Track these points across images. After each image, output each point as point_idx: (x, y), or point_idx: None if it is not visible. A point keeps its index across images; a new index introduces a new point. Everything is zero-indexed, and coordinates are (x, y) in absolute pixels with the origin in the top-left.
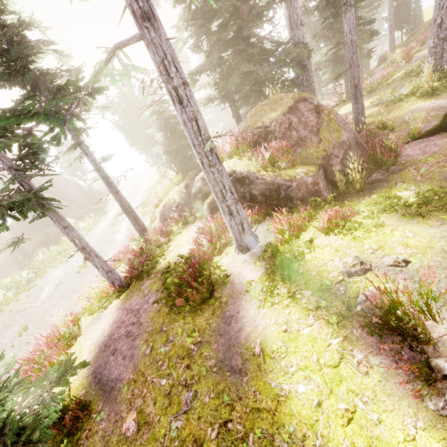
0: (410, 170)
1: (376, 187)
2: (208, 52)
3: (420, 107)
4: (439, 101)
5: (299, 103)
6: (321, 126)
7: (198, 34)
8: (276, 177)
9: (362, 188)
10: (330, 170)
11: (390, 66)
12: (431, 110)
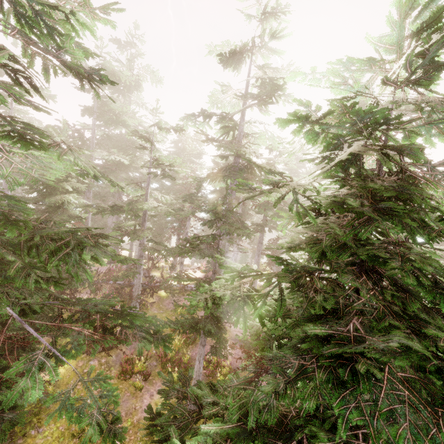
0: None
1: None
2: None
3: None
4: None
5: None
6: None
7: None
8: None
9: None
10: None
11: None
12: None
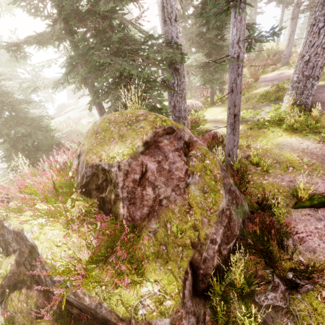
0: None
1: None
2: (49, 18)
3: (287, 144)
4: (306, 142)
5: (161, 137)
6: (192, 178)
7: None
8: (102, 302)
9: None
10: (201, 270)
11: None
12: (302, 152)
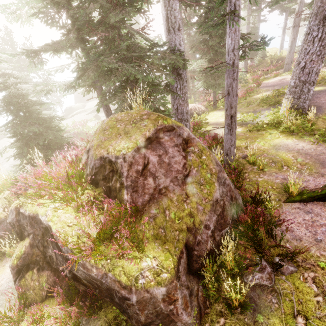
0: (308, 282)
1: (262, 304)
2: (64, 28)
3: (284, 145)
4: (302, 143)
5: (162, 133)
6: (189, 171)
7: (54, 3)
8: (107, 273)
9: (242, 302)
10: (196, 251)
11: (244, 85)
12: (297, 153)
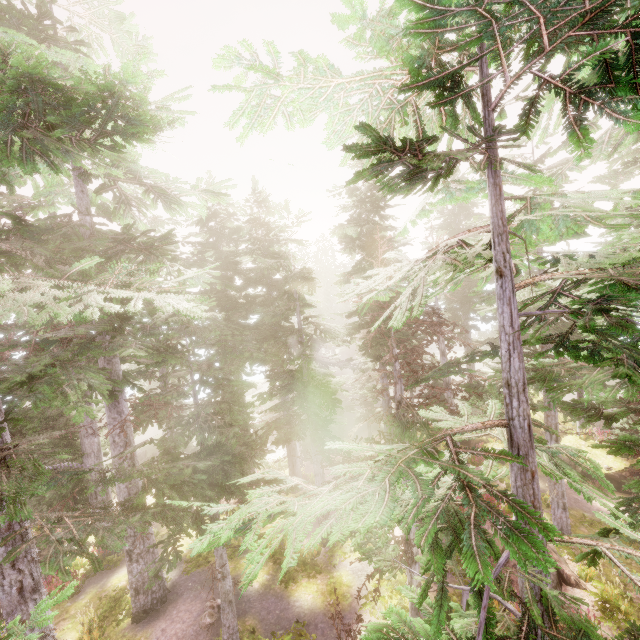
0: None
1: None
2: None
3: None
4: None
5: None
6: None
7: None
8: None
9: None
10: None
11: None
12: None
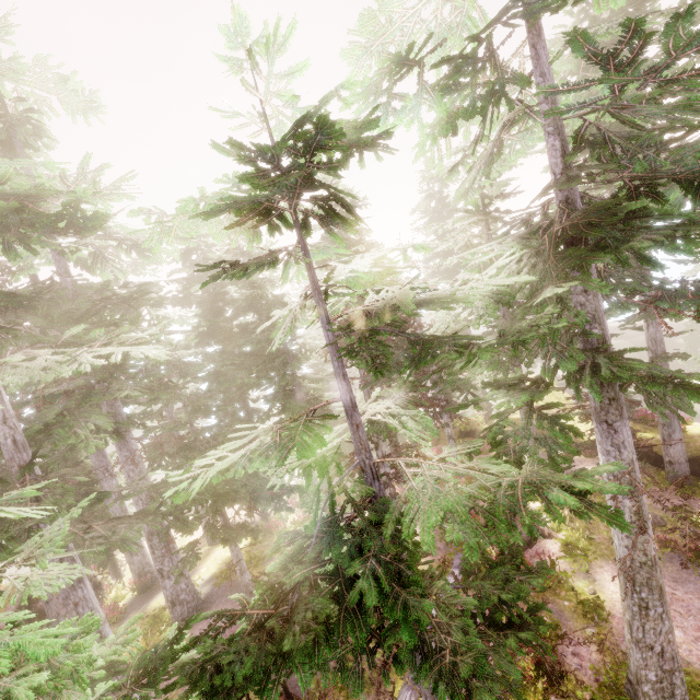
0: None
1: None
2: None
3: None
4: None
5: None
6: None
7: None
8: None
9: None
10: None
11: None
12: None
